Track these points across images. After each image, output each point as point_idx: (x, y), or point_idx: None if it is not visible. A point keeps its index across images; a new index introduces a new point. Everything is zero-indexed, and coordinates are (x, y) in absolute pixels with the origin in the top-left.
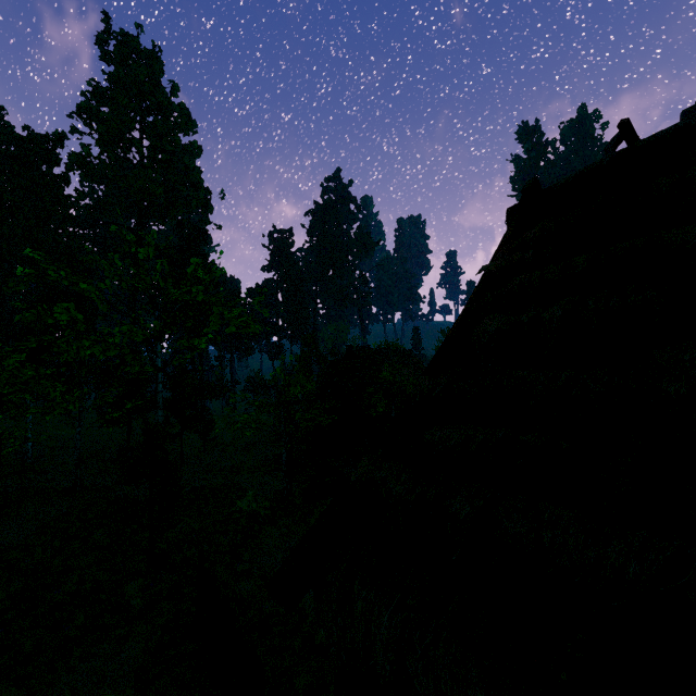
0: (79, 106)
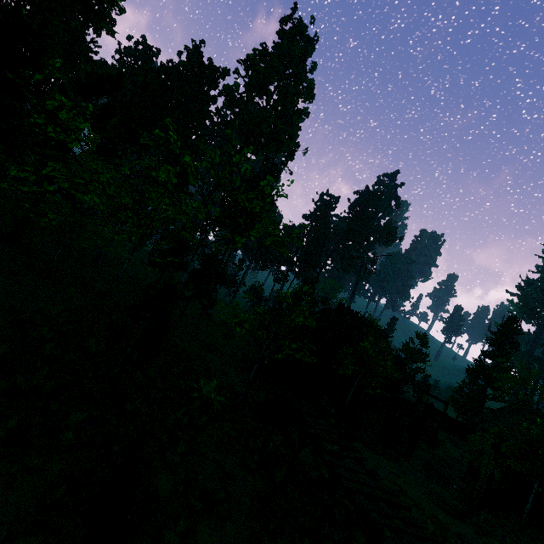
0: (248, 55)
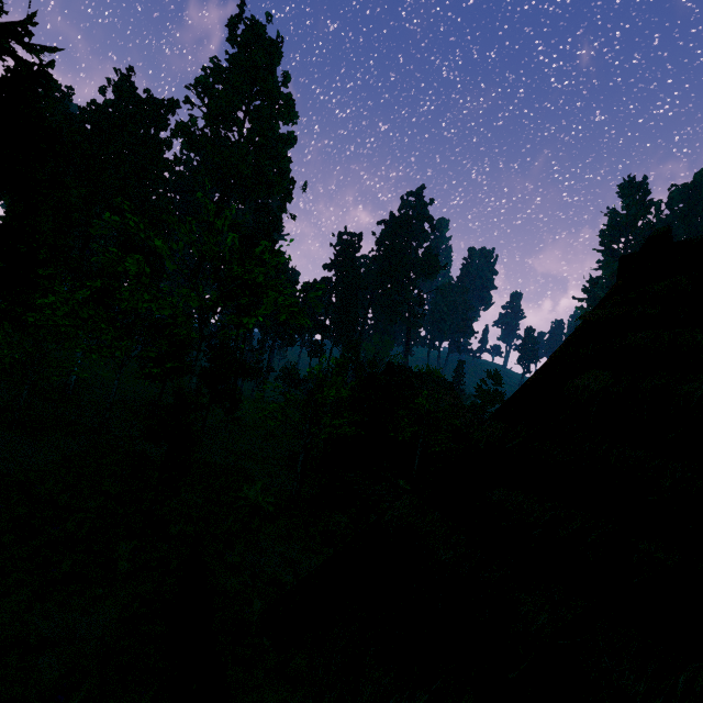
0: (198, 79)
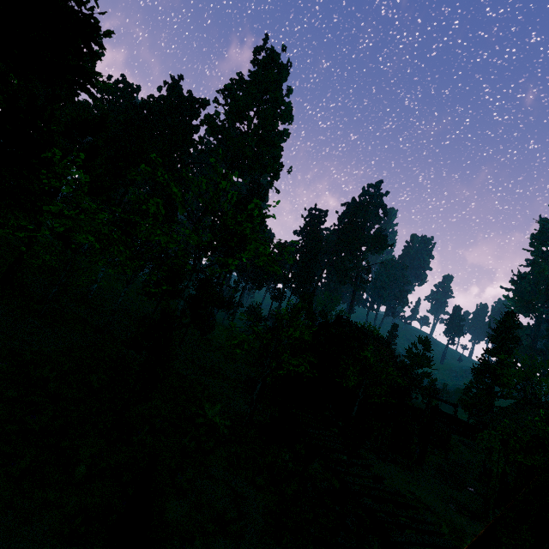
0: (226, 85)
